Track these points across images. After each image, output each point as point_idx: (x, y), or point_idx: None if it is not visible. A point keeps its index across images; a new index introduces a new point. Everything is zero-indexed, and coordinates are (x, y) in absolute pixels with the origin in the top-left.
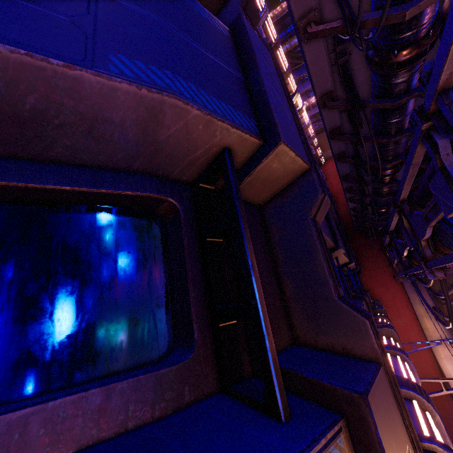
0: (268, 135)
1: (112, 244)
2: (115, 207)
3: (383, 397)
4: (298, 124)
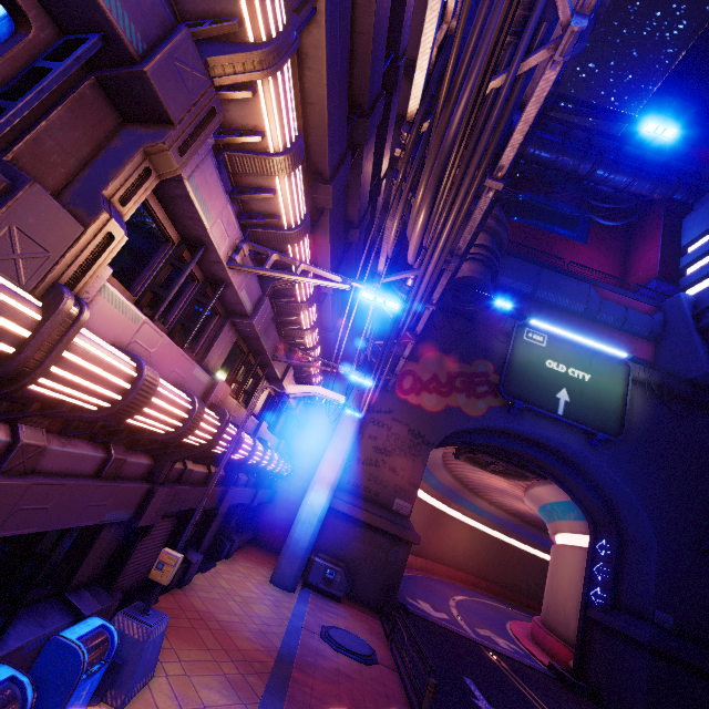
0: None
1: None
2: None
3: None
4: None
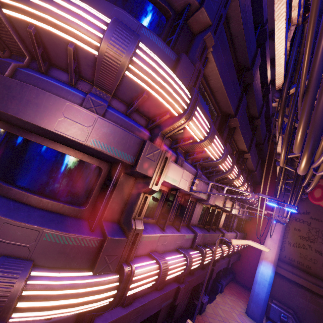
0: (202, 5)
1: (154, 16)
2: (158, 9)
3: (189, 64)
4: (218, 12)
